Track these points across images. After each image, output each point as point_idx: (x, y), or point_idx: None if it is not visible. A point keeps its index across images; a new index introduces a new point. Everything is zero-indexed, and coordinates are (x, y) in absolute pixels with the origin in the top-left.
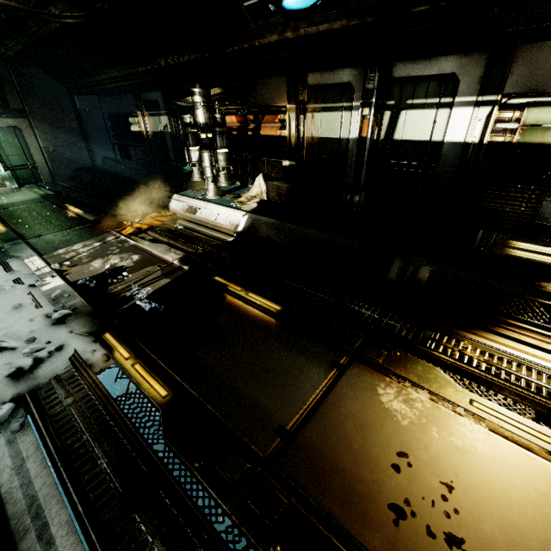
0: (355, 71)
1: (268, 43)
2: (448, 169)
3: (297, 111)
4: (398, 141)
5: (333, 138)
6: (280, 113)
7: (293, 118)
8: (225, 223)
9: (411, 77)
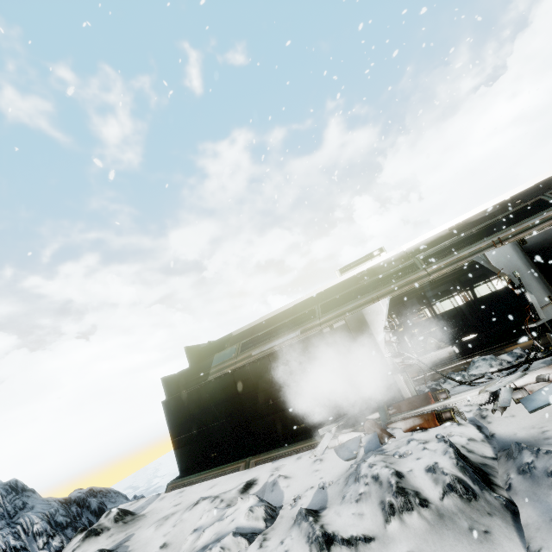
0: (446, 286)
1: (421, 287)
2: (506, 296)
3: (426, 308)
4: (480, 297)
5: (451, 309)
6: (416, 312)
7: (426, 310)
8: (445, 355)
9: (469, 279)
